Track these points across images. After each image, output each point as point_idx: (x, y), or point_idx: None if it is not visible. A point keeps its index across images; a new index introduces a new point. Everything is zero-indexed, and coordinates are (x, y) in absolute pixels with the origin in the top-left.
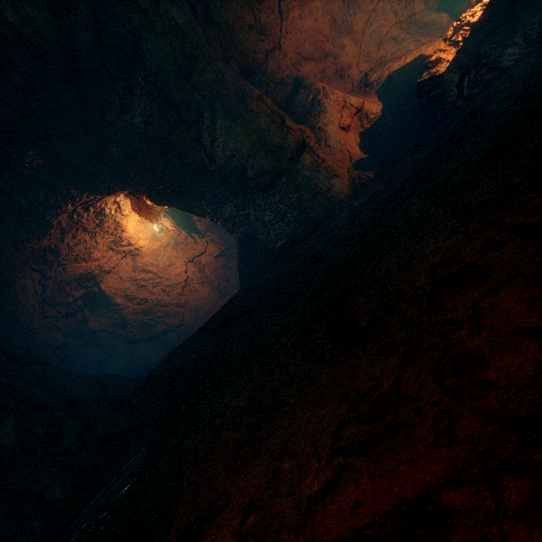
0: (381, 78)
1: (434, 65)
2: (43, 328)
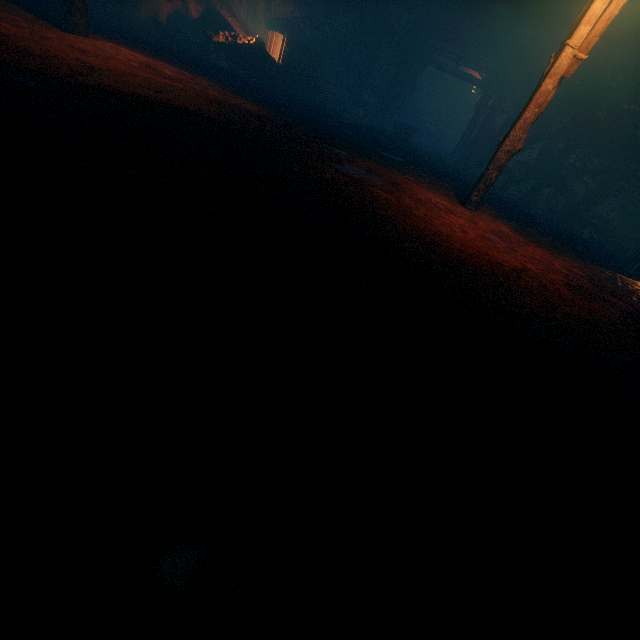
0: (215, 7)
1: (217, 35)
2: None
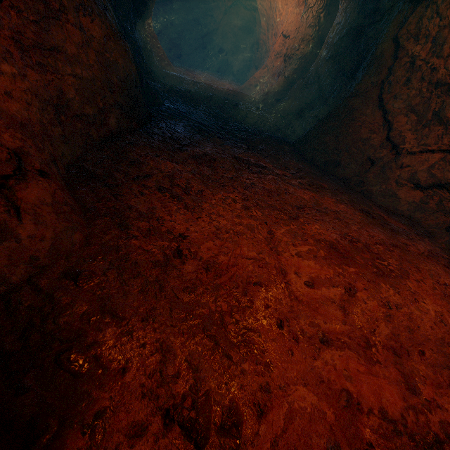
0: None
1: None
2: (215, 5)
